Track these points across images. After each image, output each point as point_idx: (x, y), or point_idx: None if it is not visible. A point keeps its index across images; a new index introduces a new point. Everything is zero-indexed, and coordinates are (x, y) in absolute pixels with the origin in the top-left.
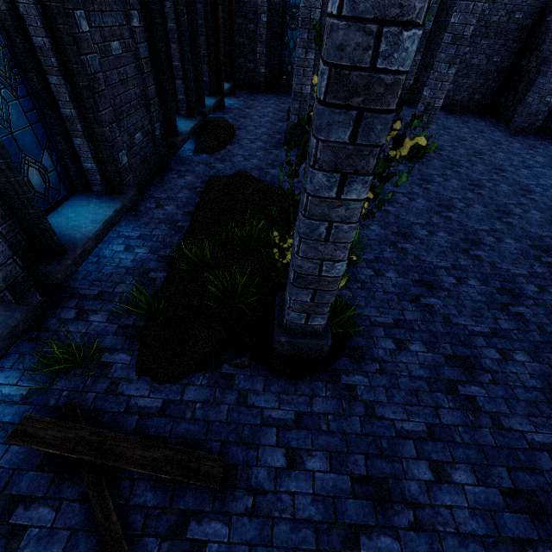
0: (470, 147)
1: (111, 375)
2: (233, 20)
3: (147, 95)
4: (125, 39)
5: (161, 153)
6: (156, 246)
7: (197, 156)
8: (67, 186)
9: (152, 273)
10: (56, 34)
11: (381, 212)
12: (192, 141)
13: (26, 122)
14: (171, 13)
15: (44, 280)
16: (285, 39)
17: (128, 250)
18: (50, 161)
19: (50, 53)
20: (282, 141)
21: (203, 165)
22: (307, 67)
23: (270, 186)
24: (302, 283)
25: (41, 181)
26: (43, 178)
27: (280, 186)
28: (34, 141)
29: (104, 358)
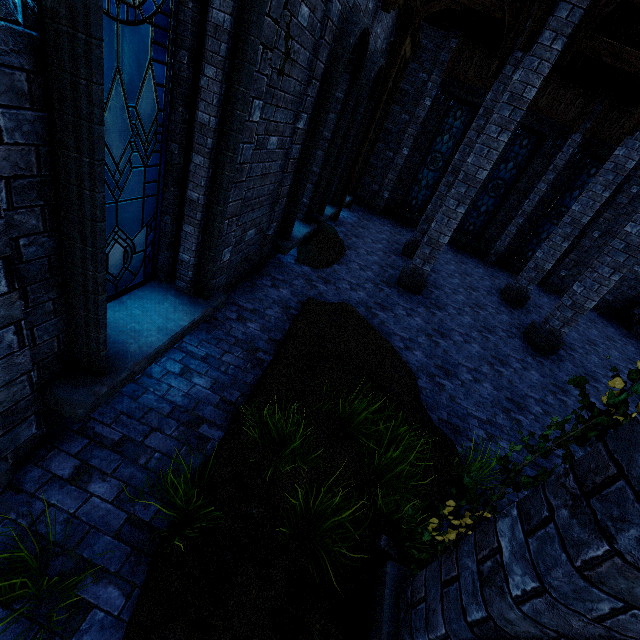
0: (604, 357)
1: (78, 638)
2: (376, 143)
3: (278, 193)
4: (284, 136)
5: (264, 253)
6: (222, 380)
7: (299, 266)
8: (147, 271)
9: (205, 427)
10: (227, 118)
11: (511, 421)
12: (297, 246)
13: (140, 193)
14: (331, 124)
15: (55, 407)
16: (420, 176)
17: (185, 375)
18: (143, 240)
19: (210, 133)
20: (395, 278)
21: (304, 280)
22: (453, 219)
23: (379, 337)
24: (493, 638)
25: (121, 261)
26: (125, 259)
27: (506, 456)
28: (138, 214)
29: (82, 587)
